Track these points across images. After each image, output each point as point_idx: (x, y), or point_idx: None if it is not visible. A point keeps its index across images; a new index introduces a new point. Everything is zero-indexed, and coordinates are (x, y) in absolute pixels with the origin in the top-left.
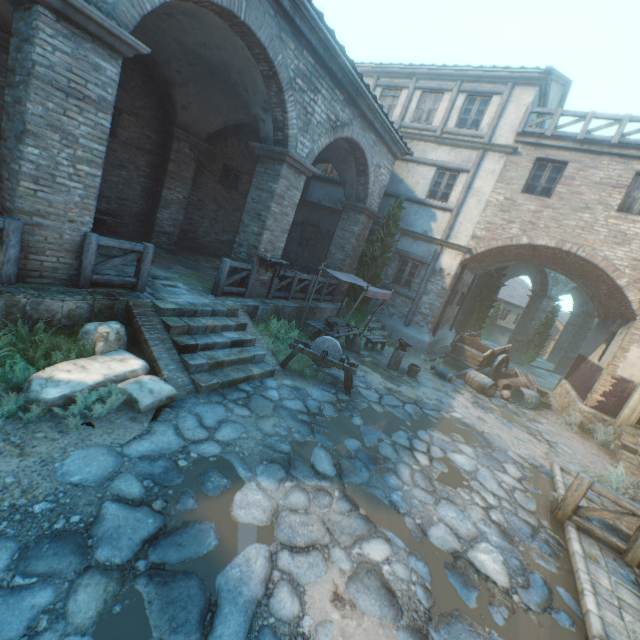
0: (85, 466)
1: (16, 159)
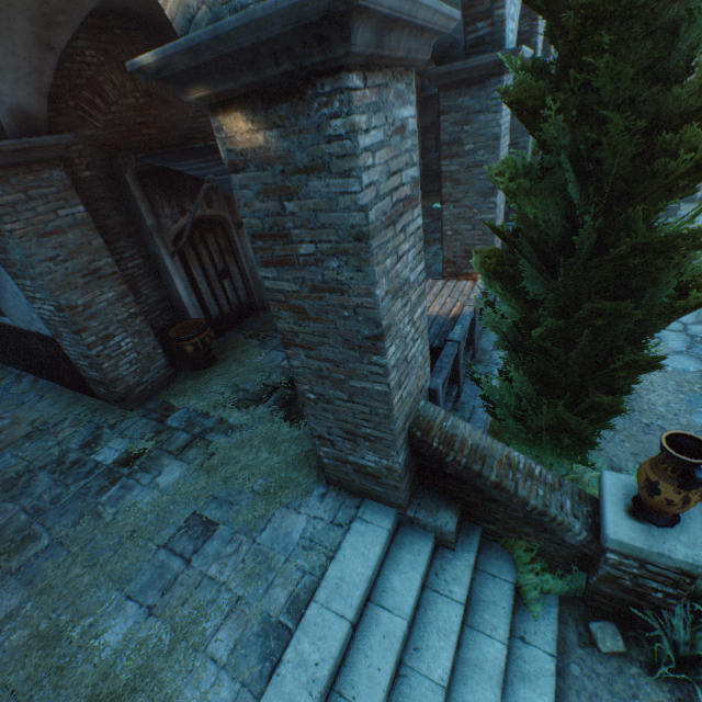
0: (681, 364)
1: (485, 211)
